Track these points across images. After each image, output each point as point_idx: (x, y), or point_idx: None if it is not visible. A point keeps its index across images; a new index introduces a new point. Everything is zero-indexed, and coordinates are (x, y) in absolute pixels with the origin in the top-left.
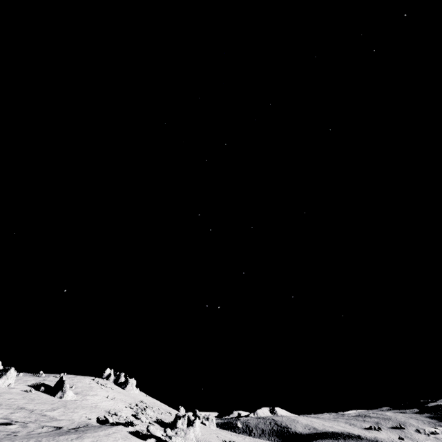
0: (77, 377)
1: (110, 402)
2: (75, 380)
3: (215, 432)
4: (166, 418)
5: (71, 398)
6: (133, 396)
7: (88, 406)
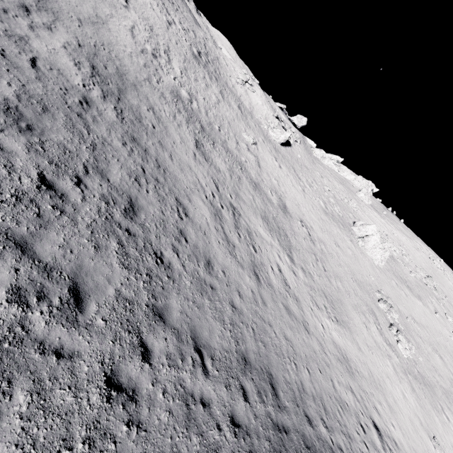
0: (427, 246)
1: (382, 225)
2: (410, 232)
3: (452, 371)
4: (400, 268)
5: (360, 198)
6: (451, 293)
7: (354, 197)
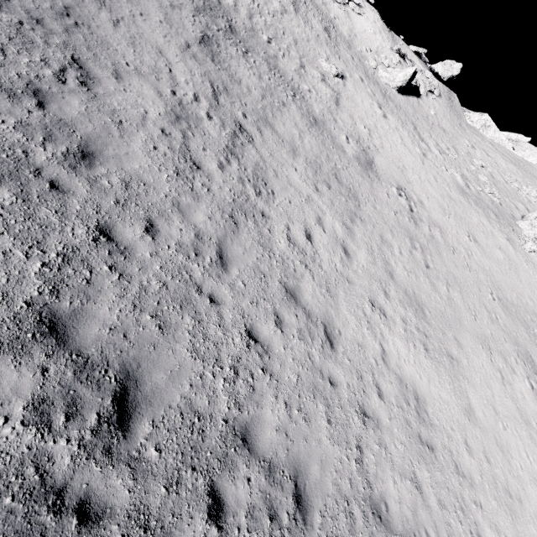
0: None
1: None
2: None
3: None
4: None
5: None
6: None
7: None
